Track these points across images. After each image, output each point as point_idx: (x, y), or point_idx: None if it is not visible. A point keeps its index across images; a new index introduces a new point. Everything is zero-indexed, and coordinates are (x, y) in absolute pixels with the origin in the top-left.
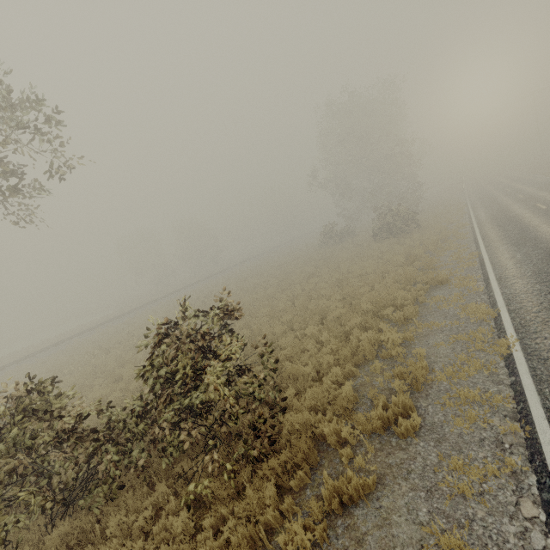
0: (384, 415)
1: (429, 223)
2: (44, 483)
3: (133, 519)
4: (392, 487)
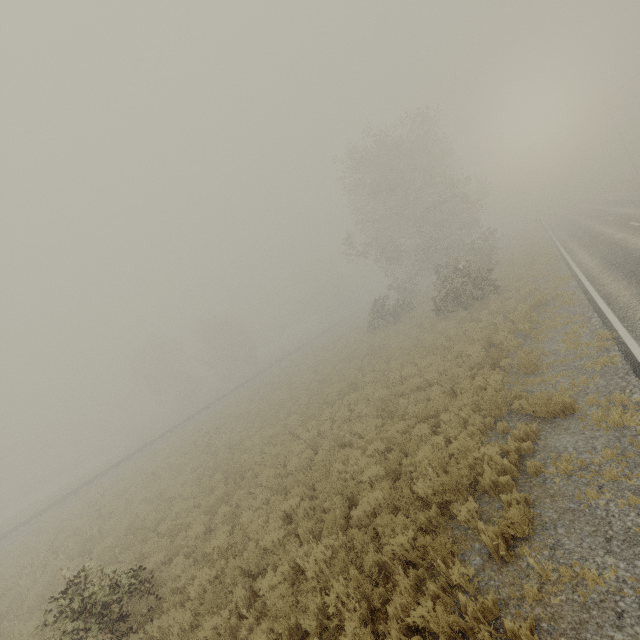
0: None
1: (510, 282)
2: None
3: None
4: None
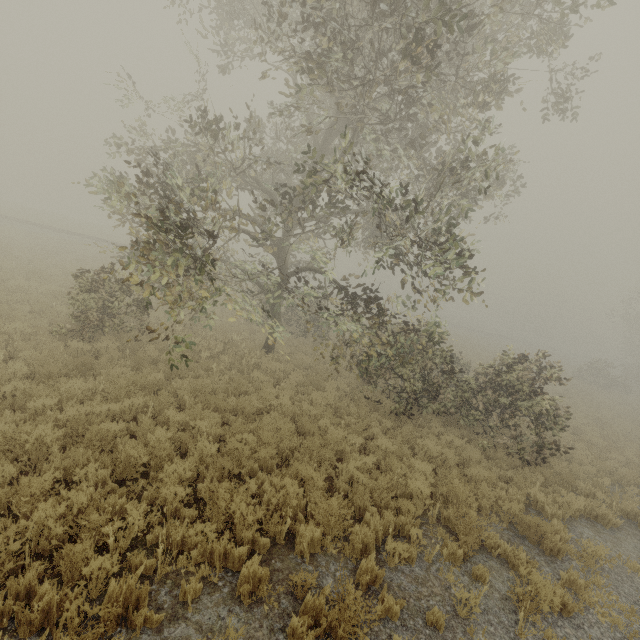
0: (634, 510)
1: None
2: (415, 381)
3: (442, 431)
4: (625, 535)
